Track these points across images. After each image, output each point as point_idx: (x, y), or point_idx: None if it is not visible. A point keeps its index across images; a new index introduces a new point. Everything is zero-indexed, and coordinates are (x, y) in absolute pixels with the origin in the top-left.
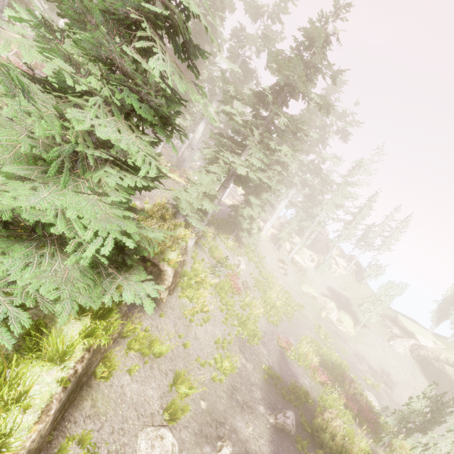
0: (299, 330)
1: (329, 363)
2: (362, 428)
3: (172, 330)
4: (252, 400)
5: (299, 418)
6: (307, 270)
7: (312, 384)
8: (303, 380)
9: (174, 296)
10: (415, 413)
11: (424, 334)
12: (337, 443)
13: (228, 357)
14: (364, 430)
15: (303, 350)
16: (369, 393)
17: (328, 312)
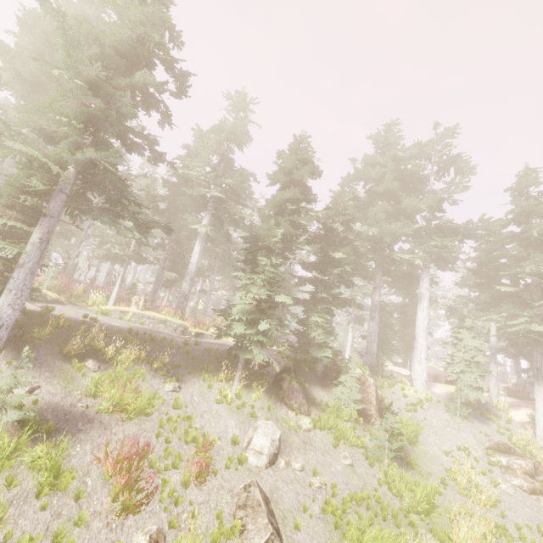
0: None
1: None
2: None
3: None
4: None
5: None
6: None
7: None
8: None
9: None
10: None
11: None
12: None
13: None
14: None
15: None
16: None
17: None
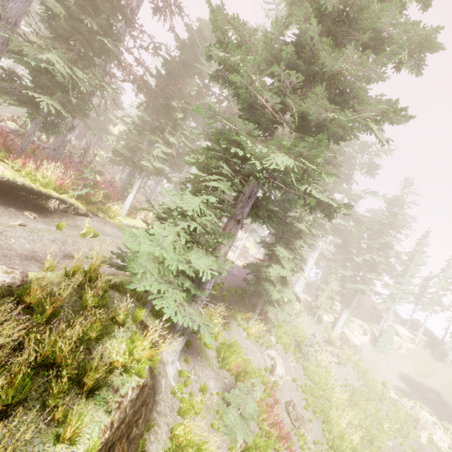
0: None
1: None
2: None
3: None
4: None
5: None
6: (362, 349)
7: None
8: None
9: None
10: None
11: None
12: None
13: None
14: None
15: None
16: None
17: (429, 432)
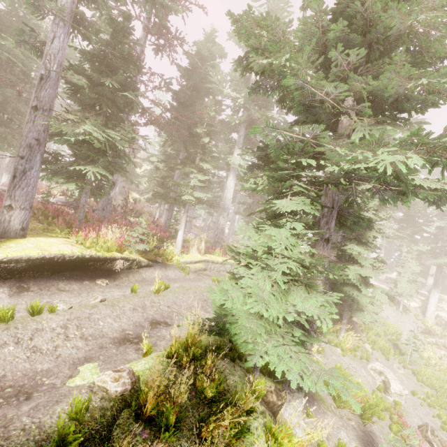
0: None
1: None
2: None
3: None
4: None
5: None
6: None
7: None
8: None
9: None
10: None
11: None
12: None
13: None
14: None
15: None
16: None
17: None
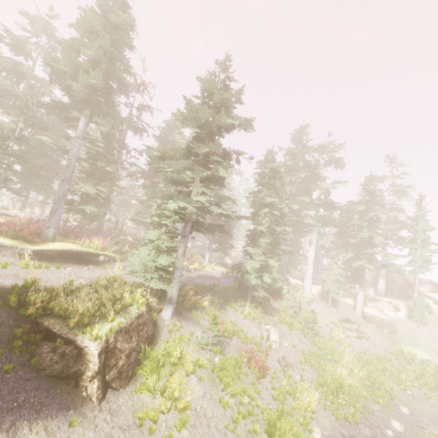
0: (416, 428)
1: None
2: None
3: None
4: None
5: None
6: (396, 324)
7: None
8: None
9: (126, 392)
10: None
11: None
12: None
13: None
14: None
15: None
16: None
17: None
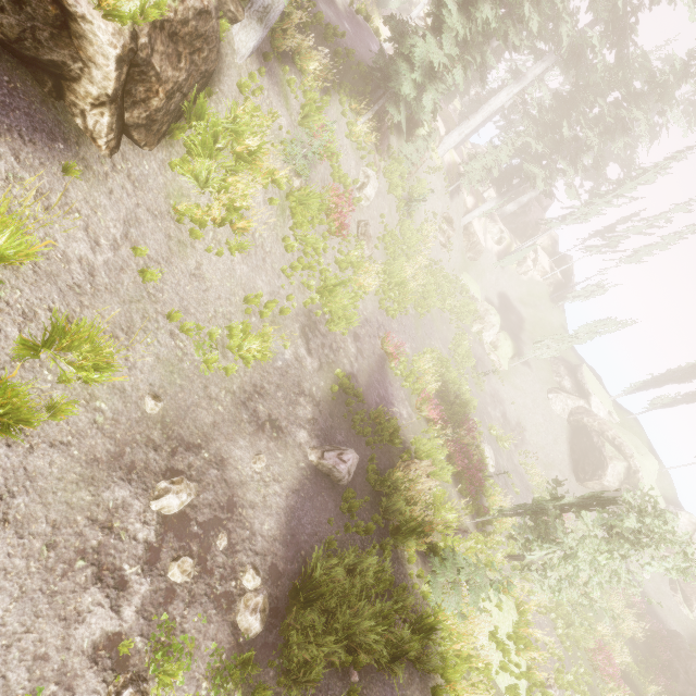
0: (427, 338)
1: (451, 396)
2: (458, 490)
3: (114, 230)
4: (289, 418)
5: (367, 462)
6: (482, 255)
7: (412, 421)
8: (400, 408)
9: (153, 158)
10: (553, 504)
11: (603, 399)
12: (412, 512)
13: (263, 336)
14: (461, 493)
15: (421, 367)
16: (489, 447)
17: (483, 327)
